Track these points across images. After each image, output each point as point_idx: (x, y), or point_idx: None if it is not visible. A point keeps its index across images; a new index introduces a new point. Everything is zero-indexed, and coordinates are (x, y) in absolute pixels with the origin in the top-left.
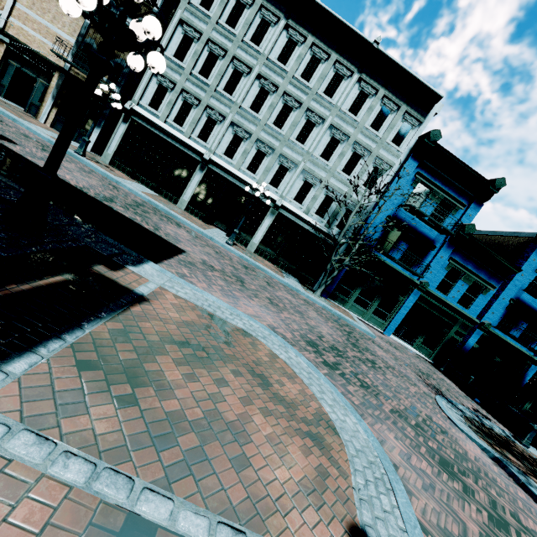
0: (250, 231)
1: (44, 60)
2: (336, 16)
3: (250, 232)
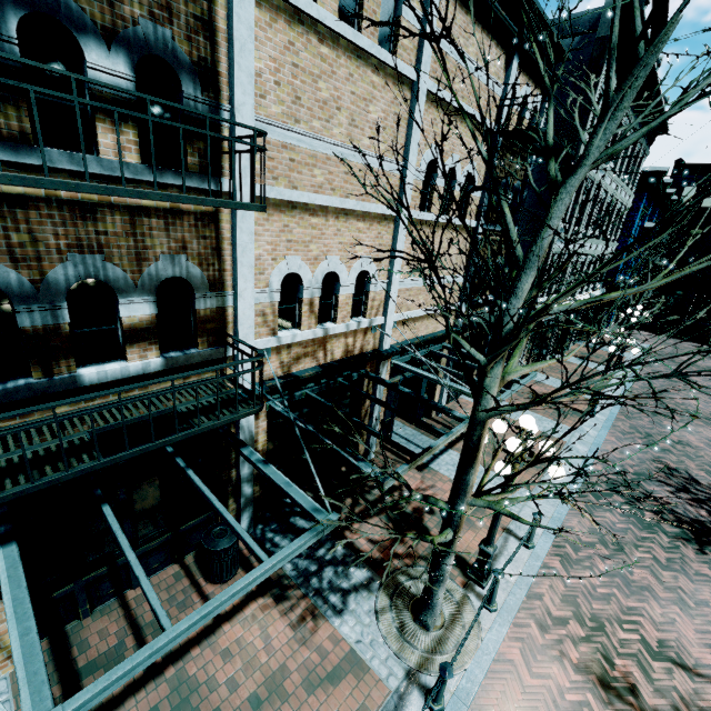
0: (569, 335)
1: (435, 340)
2: (660, 90)
3: (569, 336)
